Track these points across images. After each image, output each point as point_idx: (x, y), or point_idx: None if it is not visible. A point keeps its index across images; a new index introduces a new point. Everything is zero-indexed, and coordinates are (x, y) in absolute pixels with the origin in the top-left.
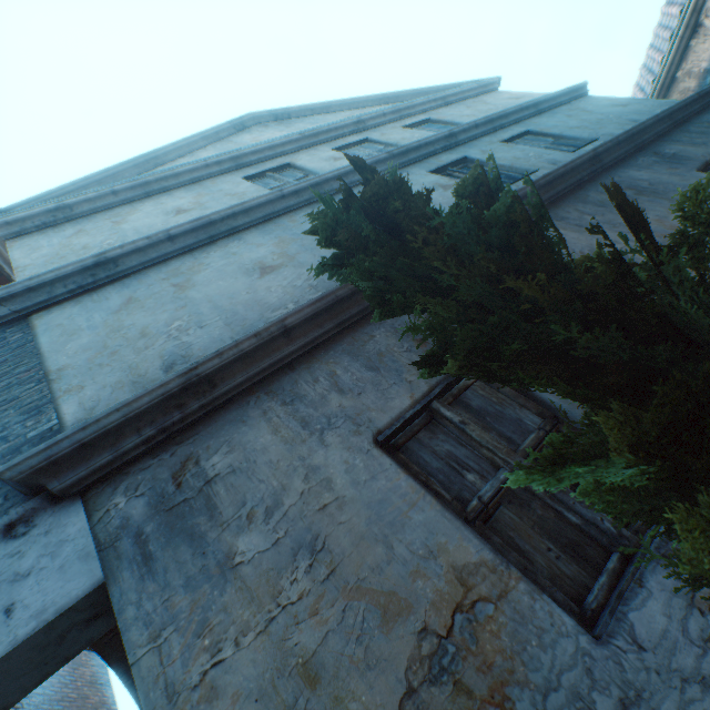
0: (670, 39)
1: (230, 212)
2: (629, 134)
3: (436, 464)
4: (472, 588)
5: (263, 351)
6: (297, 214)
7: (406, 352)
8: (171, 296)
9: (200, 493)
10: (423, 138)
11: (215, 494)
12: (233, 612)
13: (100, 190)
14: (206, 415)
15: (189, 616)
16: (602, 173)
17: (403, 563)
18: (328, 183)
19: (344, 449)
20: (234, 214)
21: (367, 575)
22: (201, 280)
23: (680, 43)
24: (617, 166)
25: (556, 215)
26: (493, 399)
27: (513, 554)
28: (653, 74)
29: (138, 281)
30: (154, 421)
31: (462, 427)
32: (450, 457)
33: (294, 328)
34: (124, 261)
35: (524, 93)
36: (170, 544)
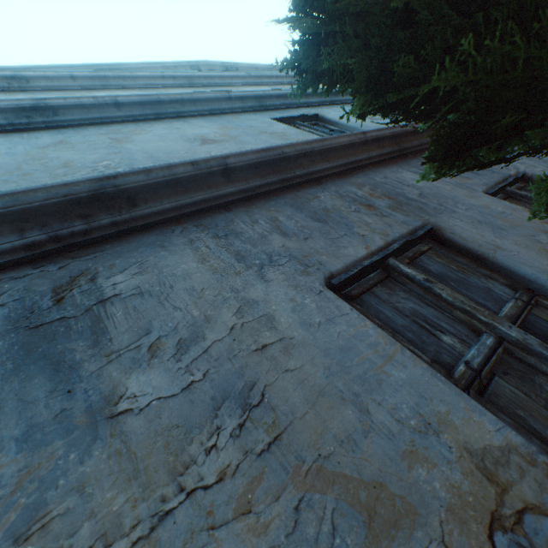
0: None
1: (179, 97)
2: None
3: (401, 321)
4: (507, 488)
5: (198, 184)
6: (241, 115)
7: (354, 212)
8: (106, 145)
9: (86, 312)
10: None
11: (108, 316)
12: (95, 496)
13: (59, 71)
14: (118, 235)
15: (9, 495)
16: None
17: (388, 436)
18: (271, 99)
19: (289, 287)
20: (183, 100)
21: (333, 450)
22: (140, 139)
23: None
24: None
25: None
26: (452, 267)
27: (535, 440)
28: None
29: (75, 131)
30: (47, 225)
31: (427, 285)
32: (417, 316)
33: (235, 171)
34: (65, 113)
35: None
36: (18, 372)
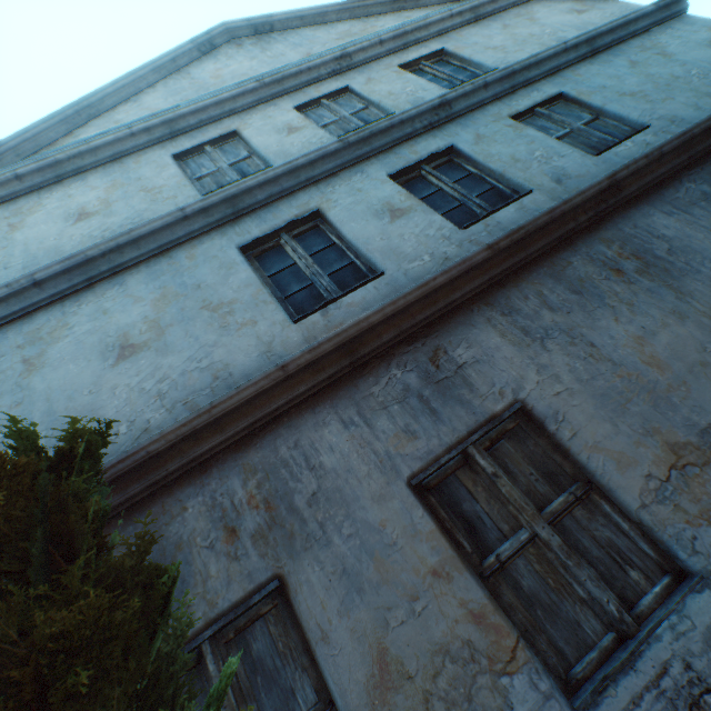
0: None
1: (113, 244)
2: (686, 138)
3: None
4: None
5: None
6: (201, 244)
7: (208, 548)
8: (14, 381)
9: None
10: (415, 95)
11: None
12: None
13: (0, 174)
14: None
15: None
16: (615, 213)
17: None
18: (251, 193)
19: None
20: (119, 246)
21: None
22: (54, 356)
23: None
24: (643, 199)
25: (507, 302)
26: (279, 646)
27: None
28: None
29: None
30: None
31: None
32: None
33: None
34: None
35: None
36: None
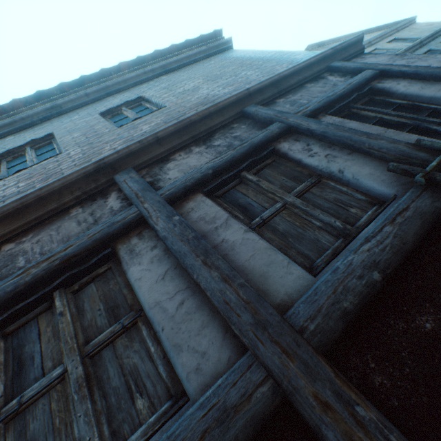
0: None
1: None
2: None
3: None
4: None
5: None
6: None
7: None
8: None
9: None
10: (402, 45)
11: None
12: None
13: None
14: None
15: None
16: None
17: None
18: None
19: None
20: None
21: None
22: None
23: None
24: None
25: None
26: None
27: None
28: None
29: None
30: None
31: None
32: None
33: None
34: None
35: (431, 23)
36: None
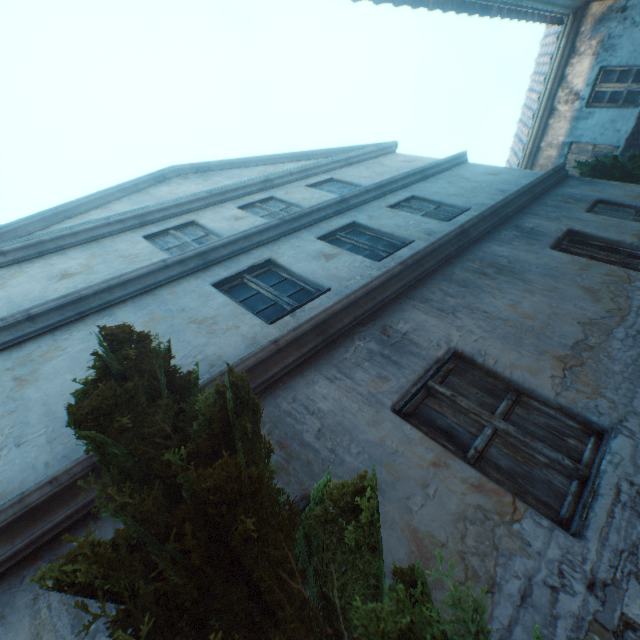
0: (533, 118)
1: (104, 286)
2: (494, 209)
3: None
4: None
5: (61, 498)
6: (180, 284)
7: None
8: (5, 395)
9: None
10: (321, 199)
11: None
12: None
13: None
14: None
15: None
16: (469, 247)
17: None
18: (217, 250)
19: None
20: (110, 287)
21: None
22: (48, 371)
23: (541, 121)
24: (483, 240)
25: (422, 296)
26: None
27: None
28: (523, 143)
29: None
30: None
31: None
32: None
33: None
34: None
35: (416, 157)
36: None
